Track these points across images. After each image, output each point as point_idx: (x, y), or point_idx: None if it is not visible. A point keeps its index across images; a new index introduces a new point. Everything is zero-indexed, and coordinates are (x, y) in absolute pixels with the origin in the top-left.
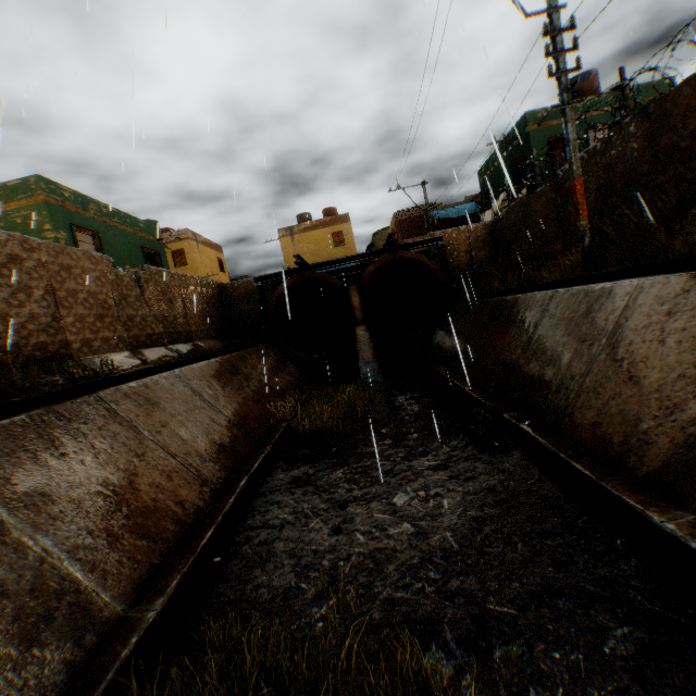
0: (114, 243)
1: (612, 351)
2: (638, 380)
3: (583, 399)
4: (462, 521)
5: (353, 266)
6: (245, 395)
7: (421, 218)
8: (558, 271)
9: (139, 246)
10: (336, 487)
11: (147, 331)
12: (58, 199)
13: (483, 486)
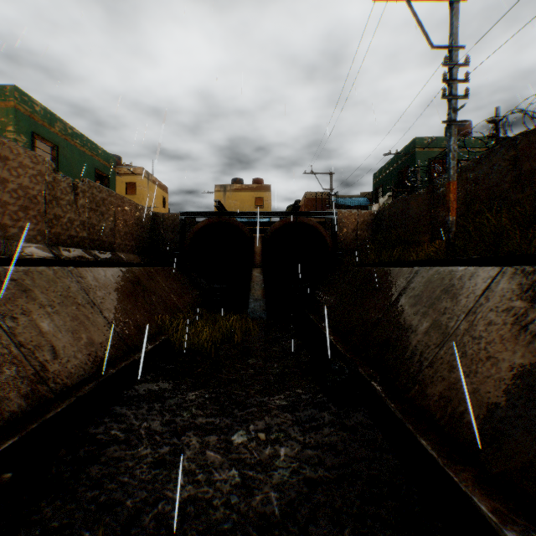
0: (71, 158)
1: (471, 328)
2: (498, 361)
3: (436, 369)
4: (293, 479)
5: (264, 222)
6: (136, 303)
7: (325, 200)
8: (424, 254)
9: (93, 167)
10: (183, 409)
11: (71, 232)
12: (27, 109)
13: (324, 440)
